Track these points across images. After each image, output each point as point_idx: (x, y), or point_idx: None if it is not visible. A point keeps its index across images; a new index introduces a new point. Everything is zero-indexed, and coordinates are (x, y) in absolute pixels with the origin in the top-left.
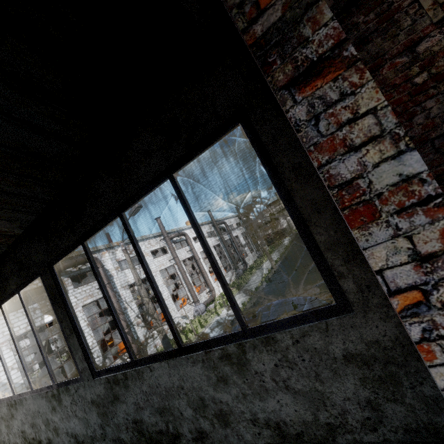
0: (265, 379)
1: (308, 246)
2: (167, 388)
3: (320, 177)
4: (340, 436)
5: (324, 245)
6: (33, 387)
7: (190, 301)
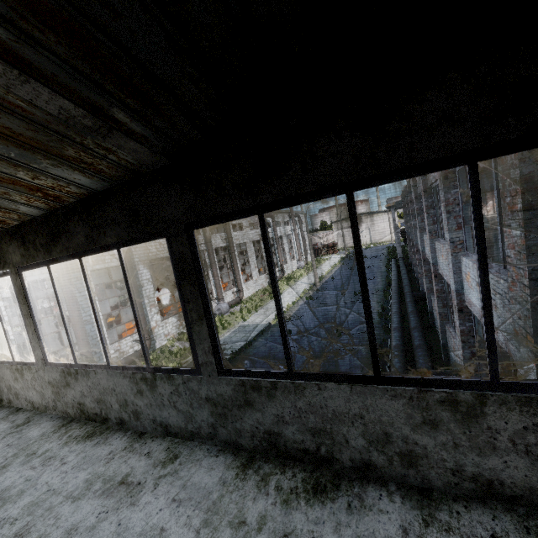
0: (498, 437)
1: None
2: (337, 412)
3: None
4: None
5: None
6: (110, 362)
7: (213, 297)
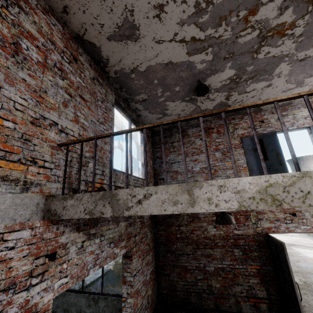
0: (100, 309)
1: None
2: (71, 303)
3: None
4: None
5: None
6: None
7: None
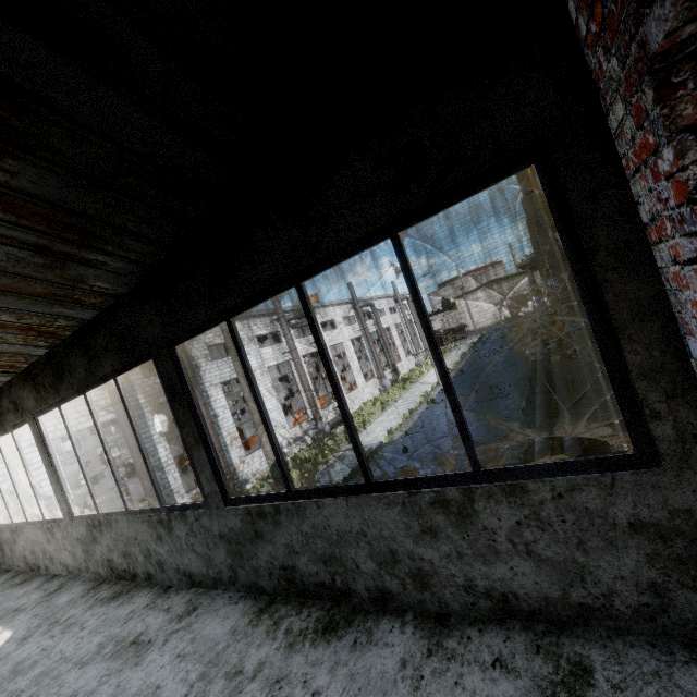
0: (497, 539)
1: (609, 368)
2: (340, 533)
3: (658, 267)
4: (597, 621)
5: (638, 370)
6: (129, 507)
7: (309, 417)
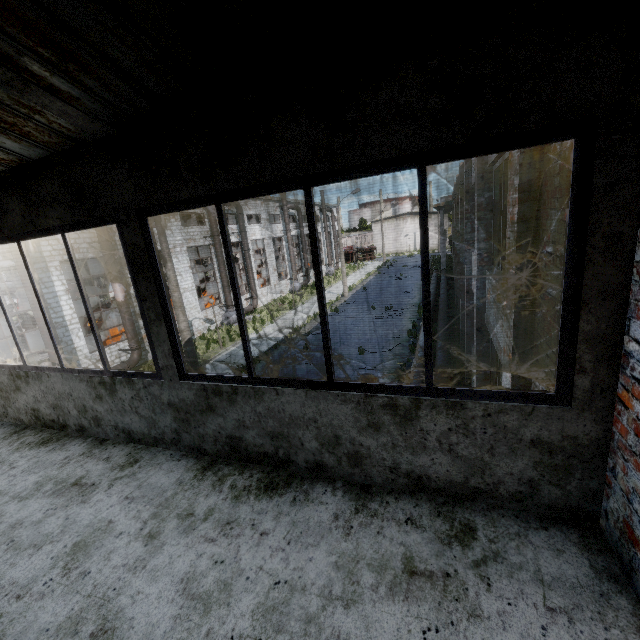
0: (428, 438)
1: (563, 329)
2: (293, 417)
3: (634, 260)
4: (482, 499)
5: (584, 336)
6: (65, 365)
7: (221, 303)
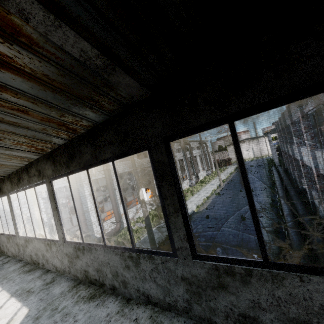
0: None
1: None
2: None
3: None
4: None
5: None
6: (106, 243)
7: (156, 194)
